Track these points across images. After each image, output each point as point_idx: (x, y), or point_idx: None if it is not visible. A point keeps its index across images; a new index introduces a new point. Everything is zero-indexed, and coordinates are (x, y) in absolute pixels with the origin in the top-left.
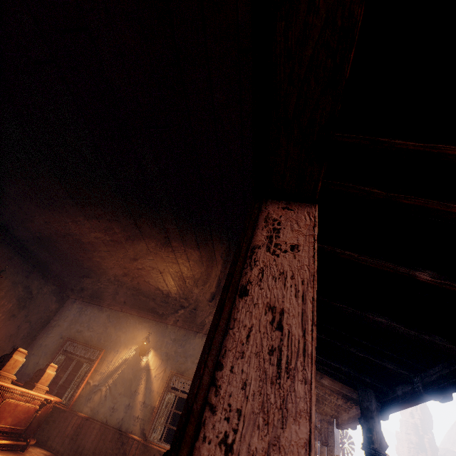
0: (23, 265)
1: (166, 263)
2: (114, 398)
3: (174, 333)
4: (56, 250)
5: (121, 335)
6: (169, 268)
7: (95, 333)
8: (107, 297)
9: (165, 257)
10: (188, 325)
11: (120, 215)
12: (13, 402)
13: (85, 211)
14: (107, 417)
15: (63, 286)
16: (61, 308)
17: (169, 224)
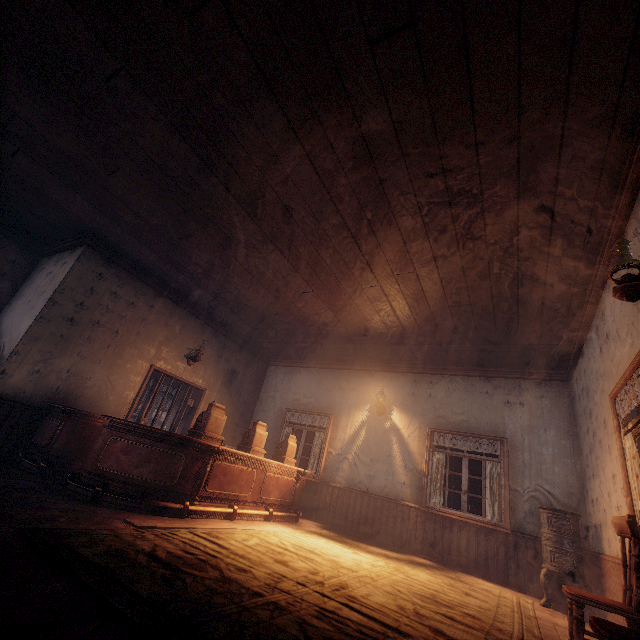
0: (215, 337)
1: (399, 285)
2: (366, 465)
3: (414, 382)
4: (246, 309)
5: (346, 395)
6: (404, 290)
7: (315, 399)
8: (314, 355)
9: (399, 275)
10: (431, 369)
11: (328, 230)
12: (273, 476)
13: (279, 240)
14: (367, 486)
15: (259, 354)
16: (265, 379)
17: (409, 216)
